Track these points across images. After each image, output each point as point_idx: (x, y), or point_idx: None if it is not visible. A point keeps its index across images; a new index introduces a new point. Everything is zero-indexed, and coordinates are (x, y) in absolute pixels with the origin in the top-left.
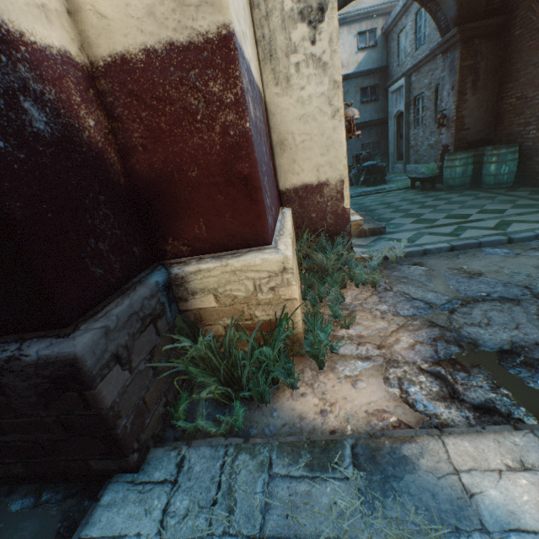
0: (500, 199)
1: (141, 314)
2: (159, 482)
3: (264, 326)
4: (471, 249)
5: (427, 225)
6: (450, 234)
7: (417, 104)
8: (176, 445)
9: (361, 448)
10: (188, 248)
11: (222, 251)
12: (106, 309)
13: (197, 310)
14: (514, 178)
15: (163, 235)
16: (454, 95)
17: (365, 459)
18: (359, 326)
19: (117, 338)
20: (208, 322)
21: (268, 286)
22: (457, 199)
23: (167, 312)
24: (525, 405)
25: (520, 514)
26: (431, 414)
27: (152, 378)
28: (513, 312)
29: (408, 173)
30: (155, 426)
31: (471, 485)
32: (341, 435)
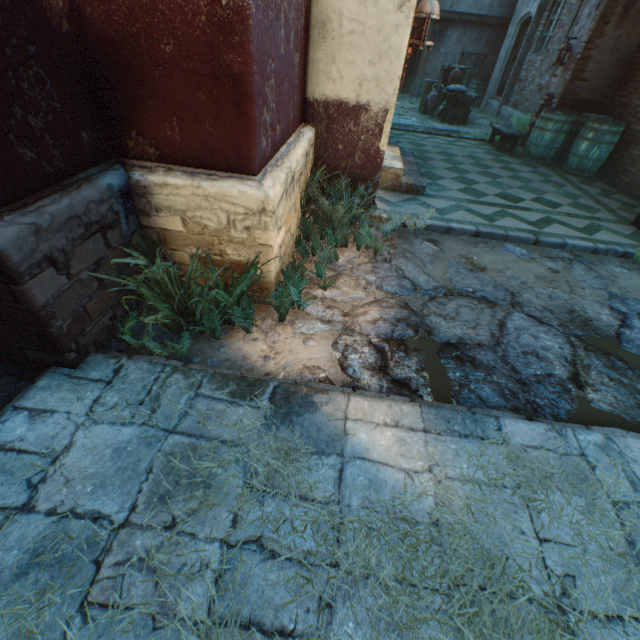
0: (567, 190)
1: (86, 220)
2: (95, 380)
3: (235, 266)
4: (495, 241)
5: (472, 198)
6: (487, 217)
7: (554, 11)
8: (118, 355)
9: (282, 390)
10: (156, 152)
11: (198, 167)
12: (39, 204)
13: (161, 230)
14: (599, 168)
15: (125, 125)
16: (594, 19)
17: (281, 398)
18: (337, 290)
19: (51, 240)
20: (173, 247)
21: (243, 225)
22: (526, 175)
23: (122, 224)
24: (433, 388)
25: (372, 450)
26: (355, 378)
27: (96, 290)
28: (482, 313)
29: (500, 119)
30: (98, 335)
31: (350, 429)
32: (271, 378)
